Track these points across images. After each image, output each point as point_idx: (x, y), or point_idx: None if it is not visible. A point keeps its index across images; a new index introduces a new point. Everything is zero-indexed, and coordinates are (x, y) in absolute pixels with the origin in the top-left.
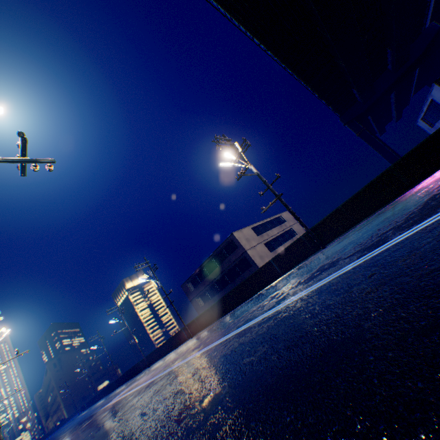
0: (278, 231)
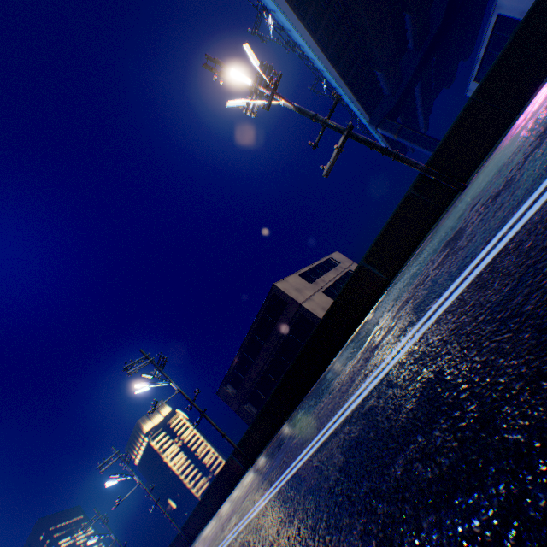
0: (334, 275)
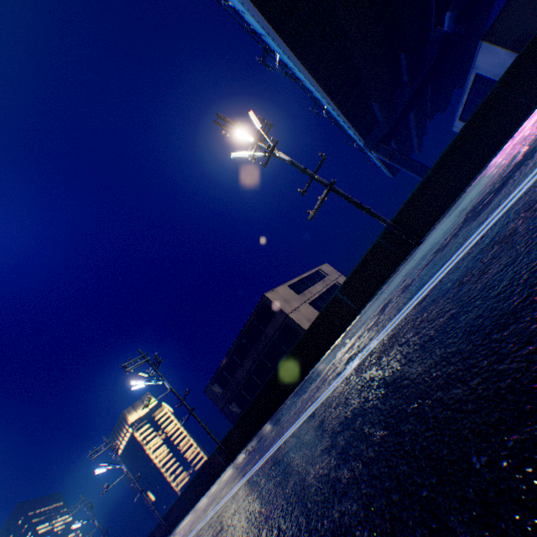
0: (322, 286)
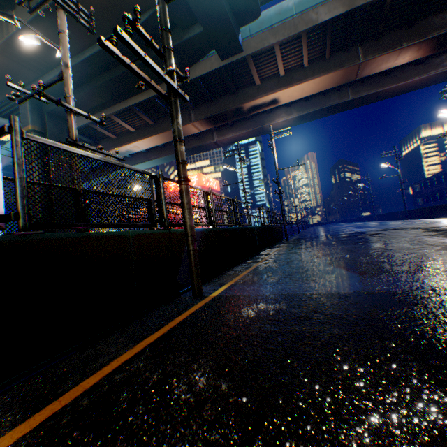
0: None
